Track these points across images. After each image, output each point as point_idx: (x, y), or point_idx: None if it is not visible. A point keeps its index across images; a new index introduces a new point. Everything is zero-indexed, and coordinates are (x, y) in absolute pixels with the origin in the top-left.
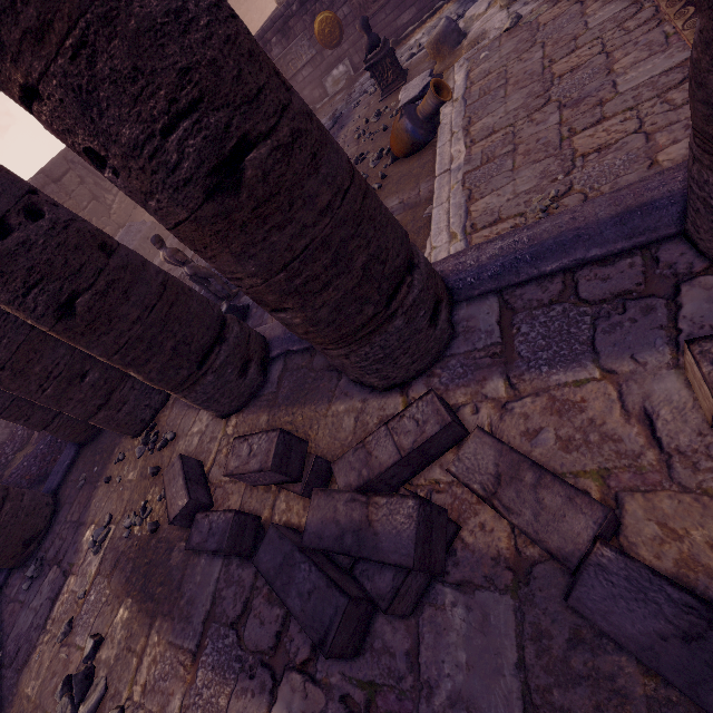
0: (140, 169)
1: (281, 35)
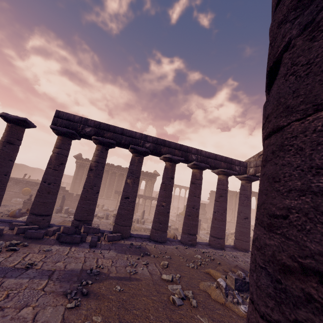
0: None
1: (15, 182)
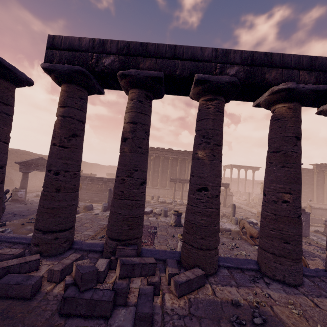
0: None
1: None
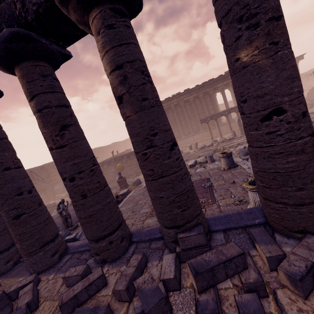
0: (5, 213)
1: (108, 164)
